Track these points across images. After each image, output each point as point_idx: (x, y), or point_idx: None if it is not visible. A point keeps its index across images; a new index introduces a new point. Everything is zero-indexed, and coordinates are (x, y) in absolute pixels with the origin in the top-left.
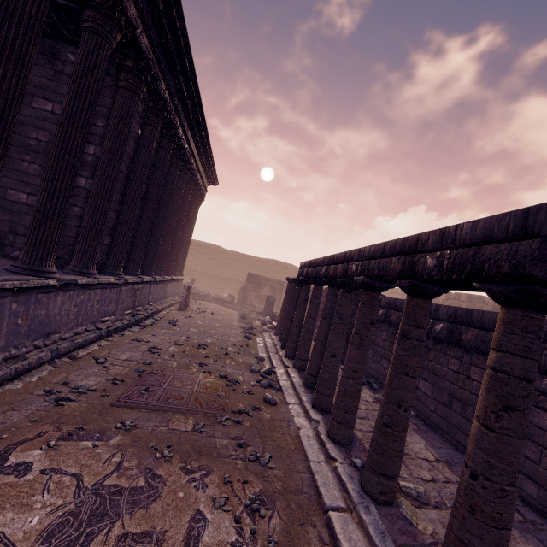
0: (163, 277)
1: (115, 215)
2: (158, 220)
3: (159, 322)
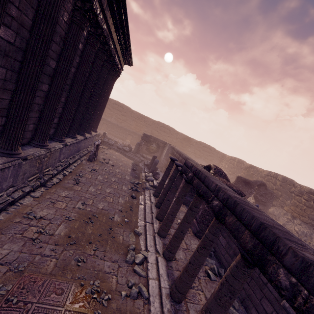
0: (76, 139)
1: (8, 94)
2: (71, 95)
3: (66, 178)
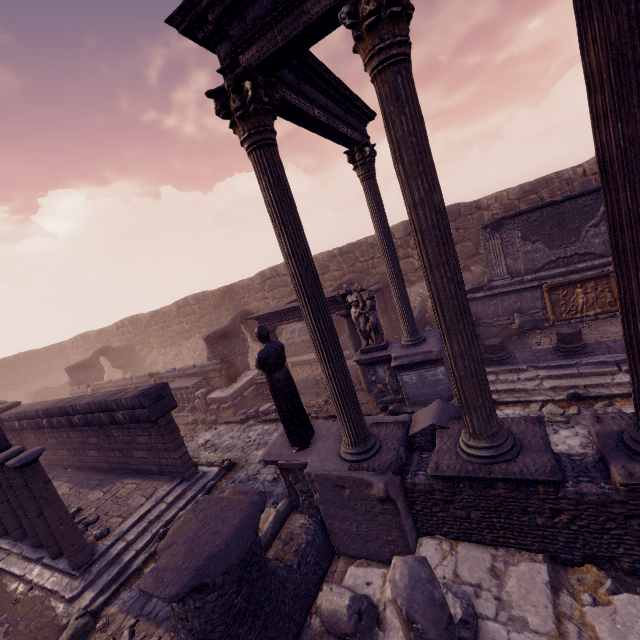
0: None
1: None
2: None
3: None
